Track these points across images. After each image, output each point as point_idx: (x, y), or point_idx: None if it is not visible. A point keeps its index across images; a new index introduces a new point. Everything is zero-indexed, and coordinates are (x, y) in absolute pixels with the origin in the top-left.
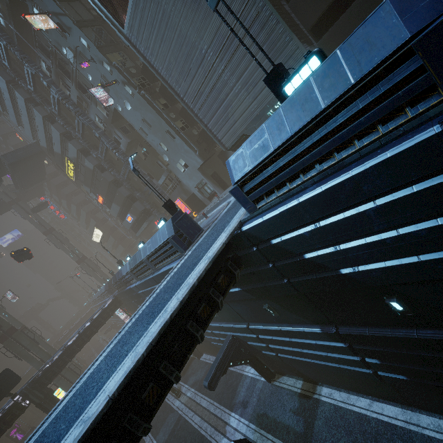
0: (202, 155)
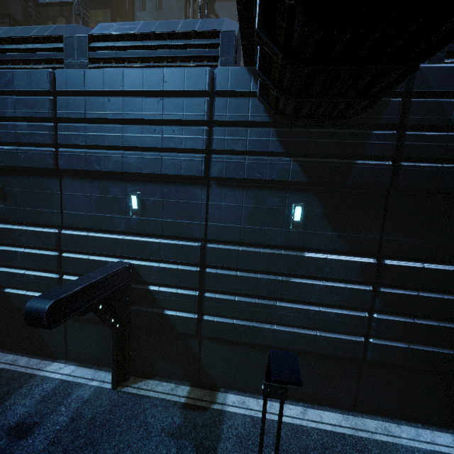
0: None
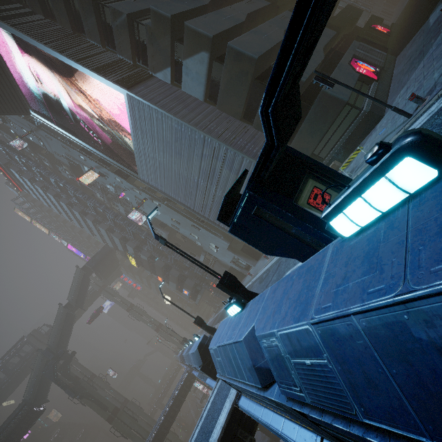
0: (227, 237)
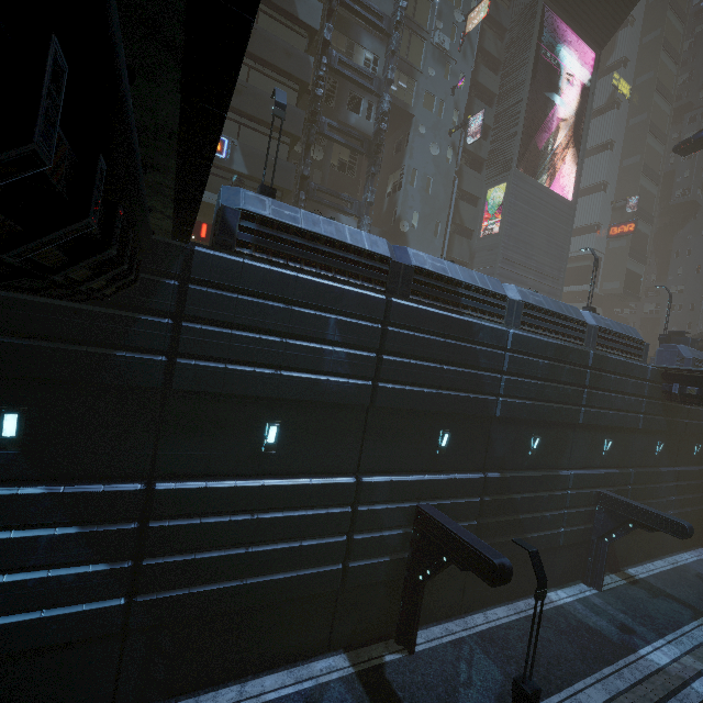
0: None
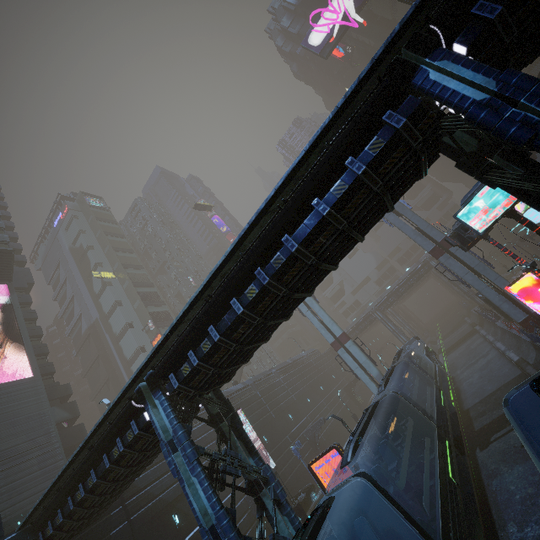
0: None
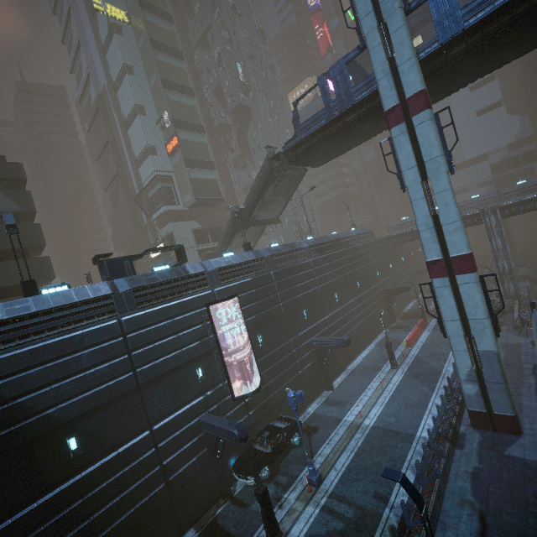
0: None
